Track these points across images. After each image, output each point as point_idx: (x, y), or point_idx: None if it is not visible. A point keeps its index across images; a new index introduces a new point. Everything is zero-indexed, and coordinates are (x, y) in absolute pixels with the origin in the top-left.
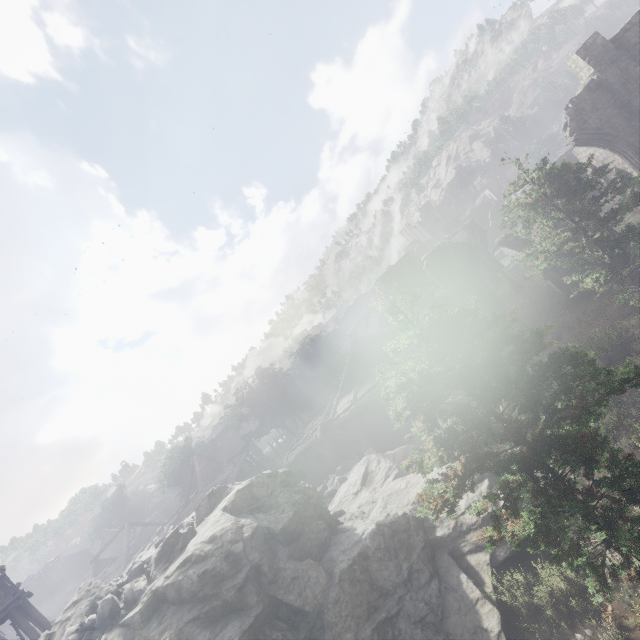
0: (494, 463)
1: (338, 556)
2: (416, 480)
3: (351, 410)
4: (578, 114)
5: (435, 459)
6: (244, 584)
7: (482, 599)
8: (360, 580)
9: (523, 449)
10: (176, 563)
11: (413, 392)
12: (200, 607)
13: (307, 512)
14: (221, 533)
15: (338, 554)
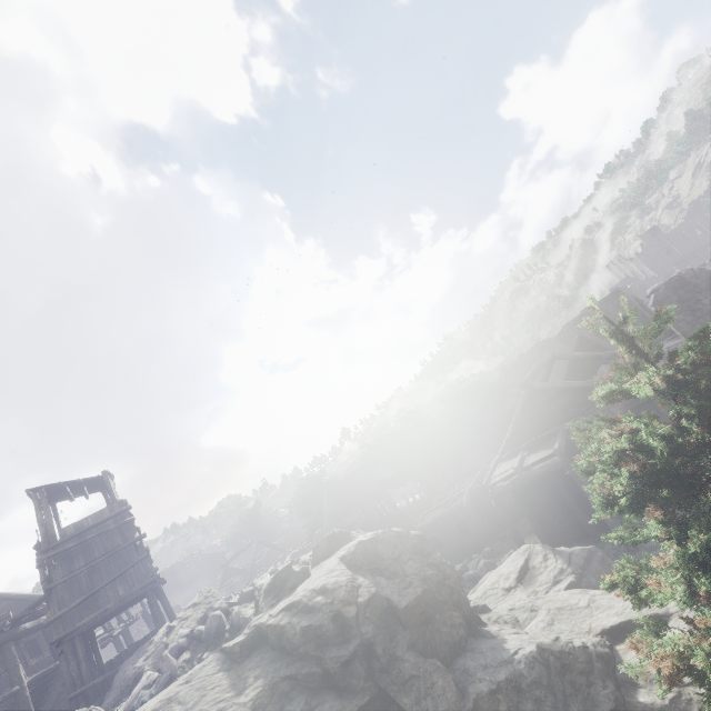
0: None
1: (476, 670)
2: (606, 601)
3: (513, 480)
4: None
5: (680, 592)
6: (351, 659)
7: None
8: None
9: None
10: (283, 603)
11: (645, 468)
12: (299, 666)
13: (440, 595)
14: (333, 587)
15: (476, 667)
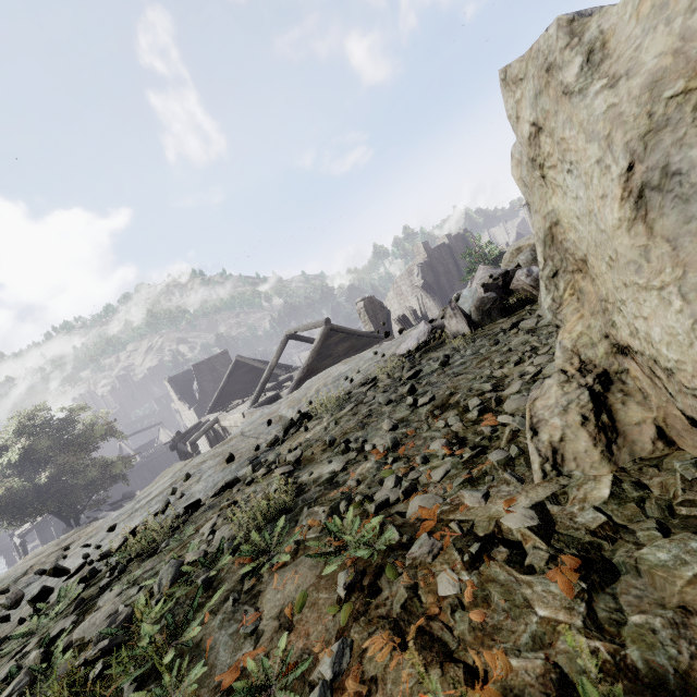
0: None
1: None
2: None
3: None
4: (423, 271)
5: None
6: None
7: None
8: None
9: None
10: None
11: None
12: None
13: None
14: None
15: None
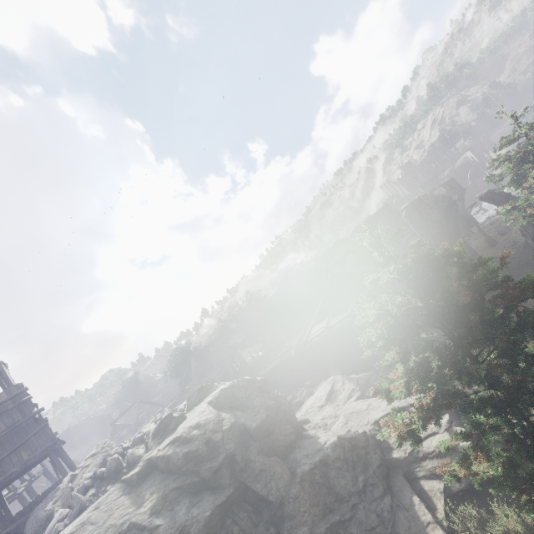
0: (461, 402)
1: (301, 459)
2: (377, 404)
3: (323, 335)
4: None
5: (406, 390)
6: (220, 468)
7: (433, 523)
8: (319, 483)
9: (499, 393)
10: (167, 440)
11: (390, 324)
12: (183, 479)
13: (278, 416)
14: (205, 422)
15: (301, 457)
